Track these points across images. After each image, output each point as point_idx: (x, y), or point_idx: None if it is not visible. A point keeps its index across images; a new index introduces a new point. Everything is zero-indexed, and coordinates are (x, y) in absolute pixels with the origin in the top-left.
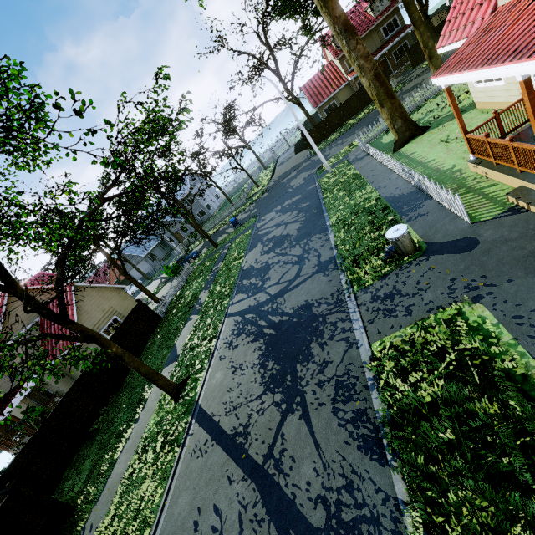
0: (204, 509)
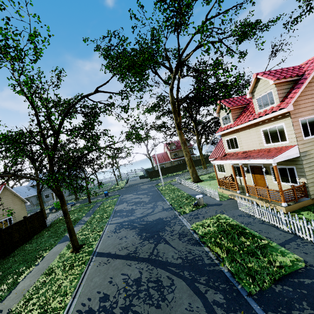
0: (115, 276)
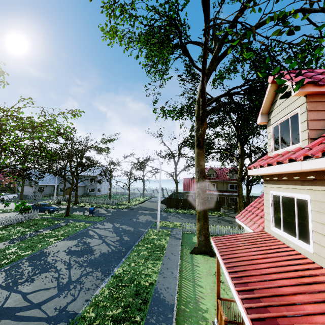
0: None
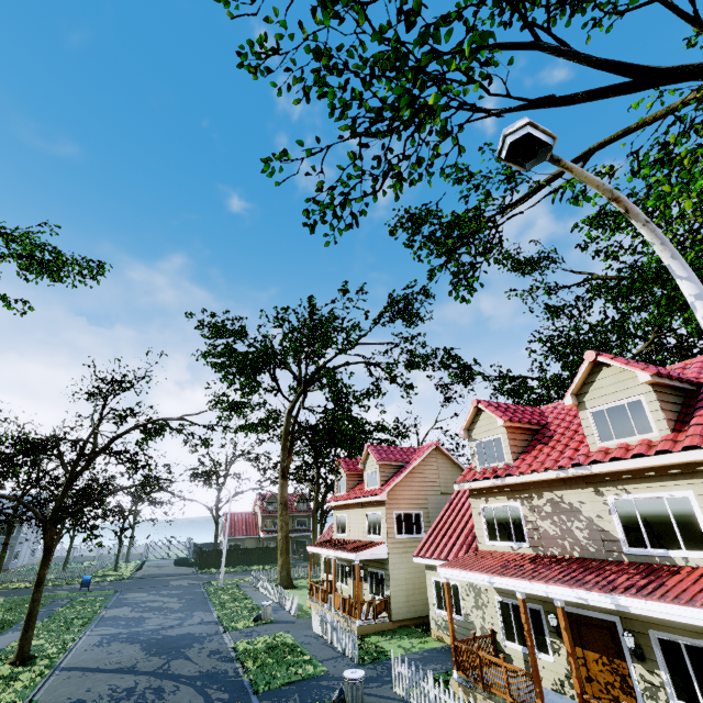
0: (96, 686)
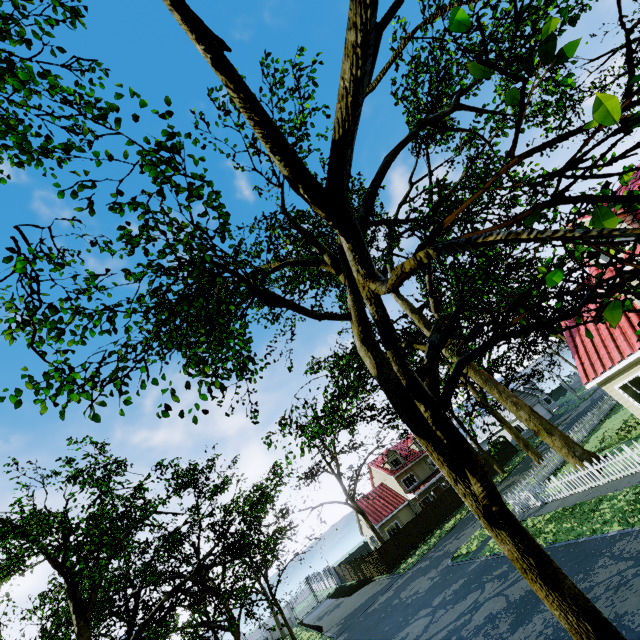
0: None
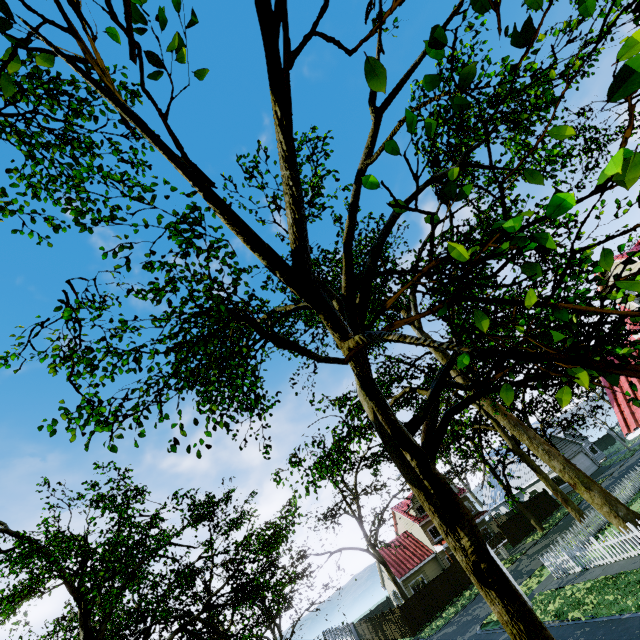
0: None
